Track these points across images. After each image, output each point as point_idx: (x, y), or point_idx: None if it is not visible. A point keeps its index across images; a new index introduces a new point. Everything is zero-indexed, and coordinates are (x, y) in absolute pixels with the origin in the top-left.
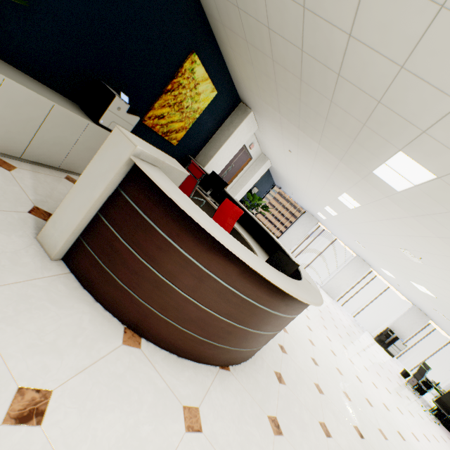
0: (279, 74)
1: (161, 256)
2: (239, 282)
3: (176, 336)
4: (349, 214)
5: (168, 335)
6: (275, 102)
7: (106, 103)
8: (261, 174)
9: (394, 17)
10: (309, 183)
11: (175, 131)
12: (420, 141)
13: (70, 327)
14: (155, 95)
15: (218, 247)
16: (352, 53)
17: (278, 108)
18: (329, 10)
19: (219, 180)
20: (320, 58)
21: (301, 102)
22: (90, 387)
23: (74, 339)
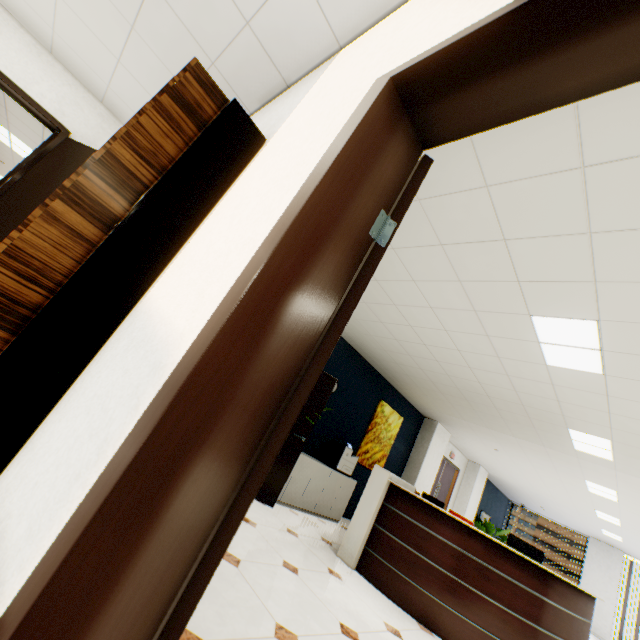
0: (449, 398)
1: (424, 543)
2: (486, 555)
3: (459, 626)
4: (627, 511)
5: (452, 626)
6: (455, 413)
7: (340, 453)
8: (480, 487)
9: (492, 377)
10: (545, 482)
11: (377, 460)
12: (569, 420)
13: (385, 606)
14: (360, 436)
15: (459, 526)
16: (486, 387)
17: (461, 417)
18: (461, 376)
19: (433, 500)
20: (471, 390)
21: (476, 410)
22: (416, 639)
23: (392, 613)
